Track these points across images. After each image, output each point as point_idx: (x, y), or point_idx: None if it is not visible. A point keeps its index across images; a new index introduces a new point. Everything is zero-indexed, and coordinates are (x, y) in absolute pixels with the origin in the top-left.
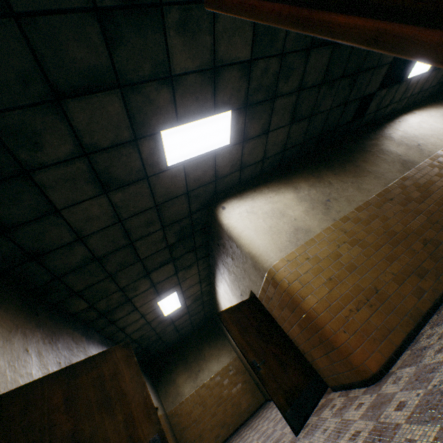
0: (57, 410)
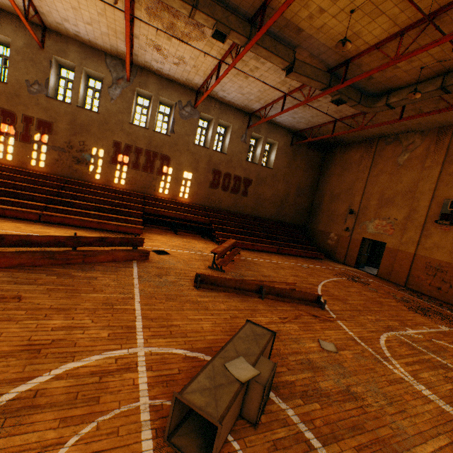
0: (383, 247)
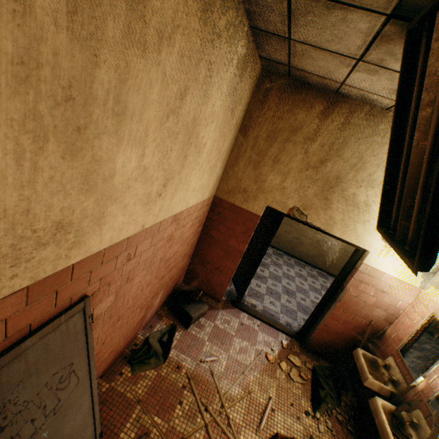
0: None
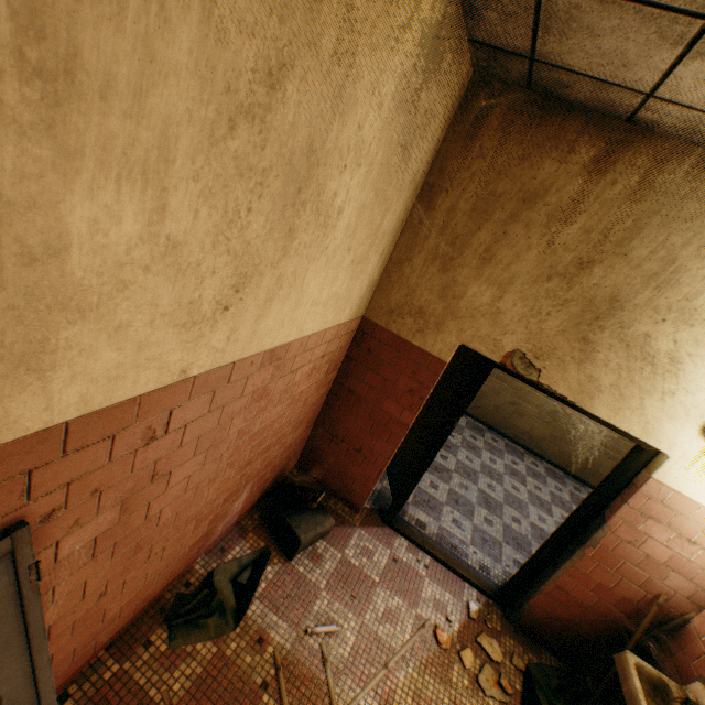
0: None
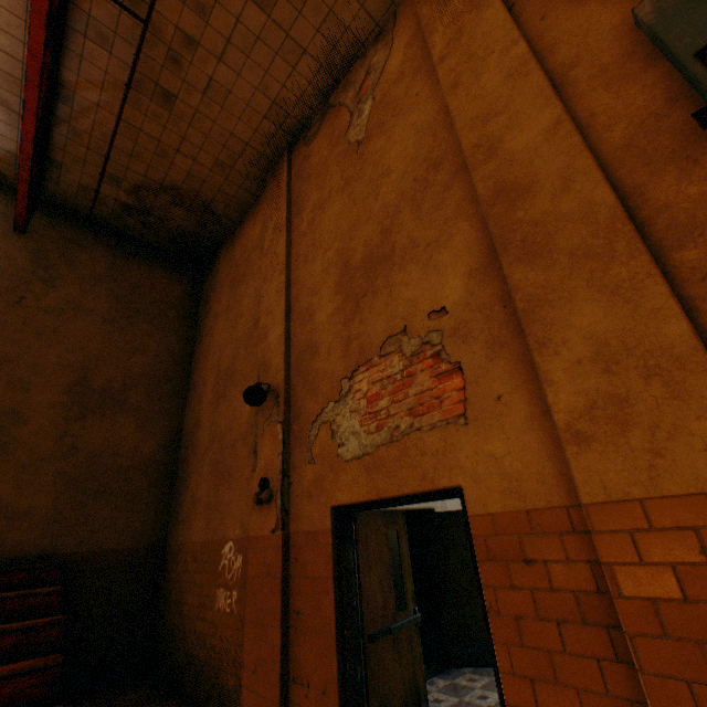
0: None
